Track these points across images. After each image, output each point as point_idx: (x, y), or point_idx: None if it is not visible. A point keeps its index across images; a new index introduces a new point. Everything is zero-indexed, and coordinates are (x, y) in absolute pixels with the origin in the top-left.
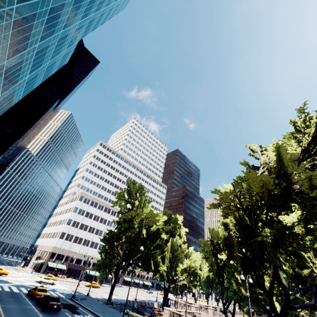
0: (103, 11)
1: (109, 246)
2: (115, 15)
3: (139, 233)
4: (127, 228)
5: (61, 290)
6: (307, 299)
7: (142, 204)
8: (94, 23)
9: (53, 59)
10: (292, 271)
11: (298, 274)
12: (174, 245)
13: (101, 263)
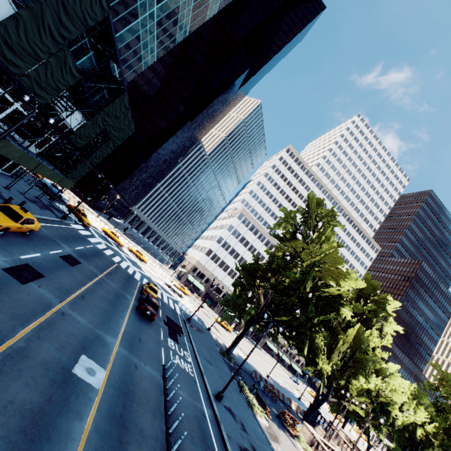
0: None
1: (247, 282)
2: None
3: (299, 283)
4: (282, 267)
5: (184, 306)
6: None
7: (322, 238)
8: None
9: None
10: None
11: None
12: (362, 340)
13: (230, 299)
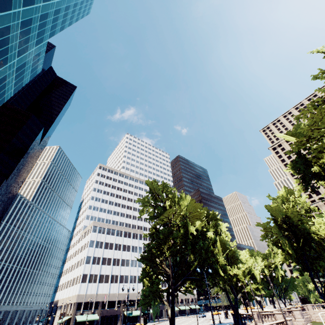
0: (67, 2)
1: (152, 265)
2: (81, 17)
3: (185, 235)
4: (167, 234)
5: None
6: None
7: (177, 199)
8: (60, 17)
9: (21, 57)
10: None
11: None
12: (225, 244)
13: (148, 292)
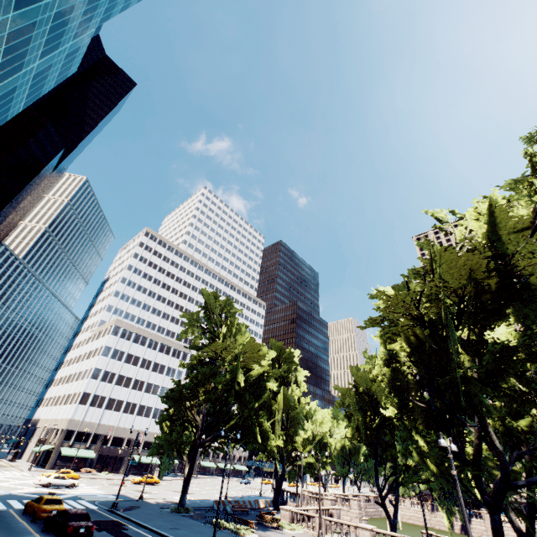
0: None
1: (177, 409)
2: None
3: (231, 382)
4: (208, 374)
5: (89, 495)
6: (525, 470)
7: (234, 331)
8: None
9: (46, 58)
10: (499, 425)
11: (510, 430)
12: (290, 399)
13: (163, 441)
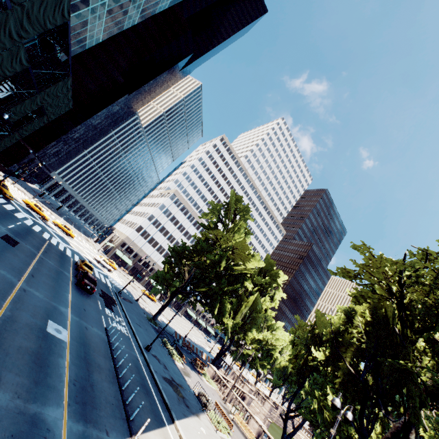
0: None
1: (176, 261)
2: None
3: (216, 263)
4: (205, 250)
5: (114, 280)
6: None
7: (236, 230)
8: None
9: None
10: None
11: None
12: (258, 304)
13: (159, 275)
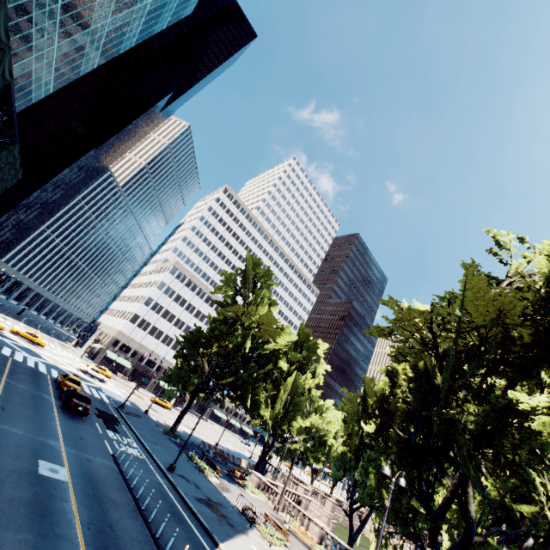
0: None
1: (190, 352)
2: None
3: (241, 345)
4: (225, 332)
5: (110, 392)
6: None
7: (259, 301)
8: None
9: None
10: (499, 497)
11: (509, 506)
12: (298, 385)
13: (172, 373)
